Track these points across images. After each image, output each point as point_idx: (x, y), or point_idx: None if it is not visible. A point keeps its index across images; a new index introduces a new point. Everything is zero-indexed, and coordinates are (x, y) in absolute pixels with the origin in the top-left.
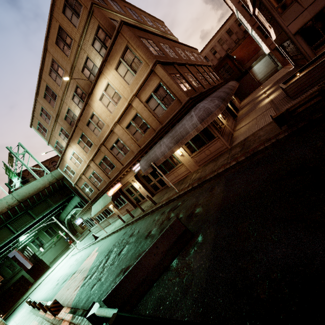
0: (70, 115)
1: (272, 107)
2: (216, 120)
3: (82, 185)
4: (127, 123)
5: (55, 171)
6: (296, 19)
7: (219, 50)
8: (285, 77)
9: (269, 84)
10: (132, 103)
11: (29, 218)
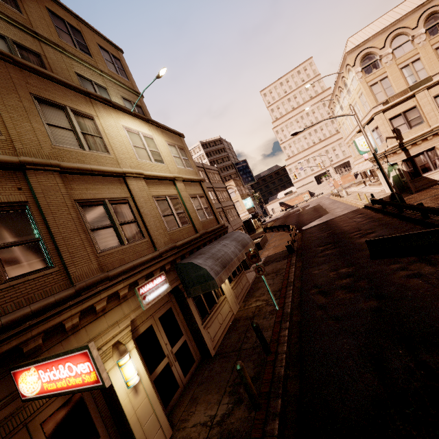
0: None
1: None
2: None
3: None
4: (159, 193)
5: None
6: None
7: None
8: None
9: None
10: (177, 182)
11: None
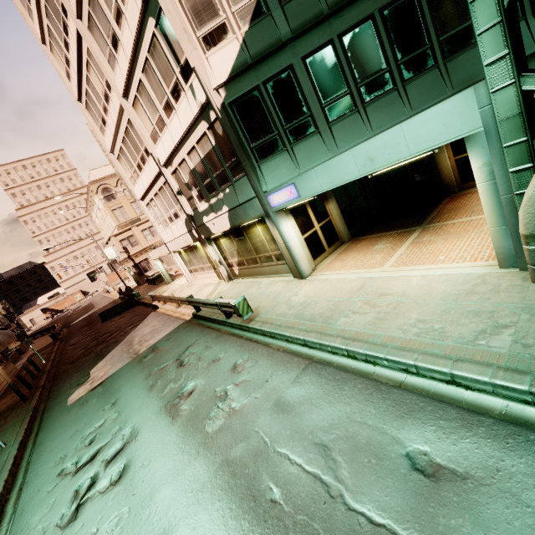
0: None
1: None
2: None
3: None
4: None
5: None
6: None
7: None
8: None
9: None
10: None
11: None
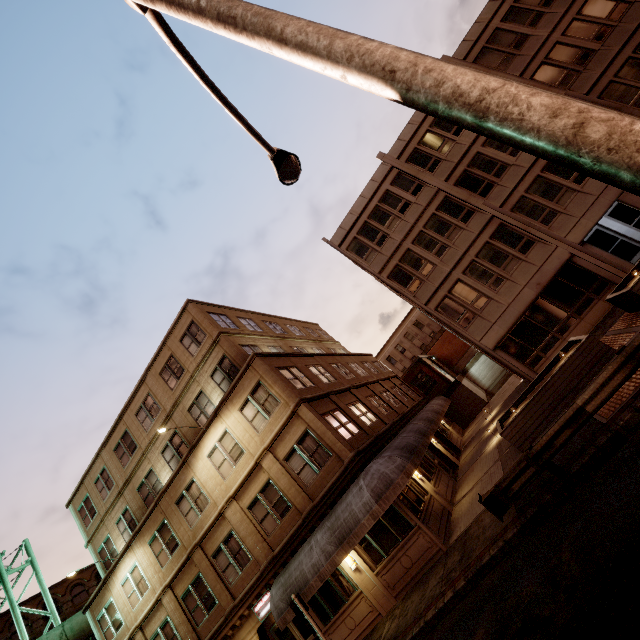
0: (150, 481)
1: (500, 460)
2: (411, 486)
3: None
4: (251, 497)
5: (73, 619)
6: (487, 333)
7: (408, 346)
8: (514, 398)
9: (497, 404)
10: (262, 461)
11: None
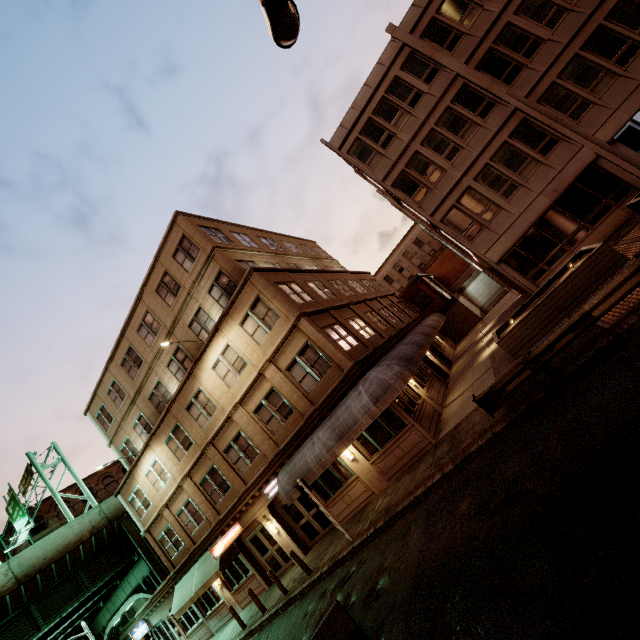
0: (159, 392)
1: (492, 368)
2: (406, 392)
3: (160, 532)
4: (256, 403)
5: (108, 501)
6: (493, 246)
7: (406, 265)
8: (511, 312)
9: (492, 319)
10: (265, 372)
11: (27, 626)
